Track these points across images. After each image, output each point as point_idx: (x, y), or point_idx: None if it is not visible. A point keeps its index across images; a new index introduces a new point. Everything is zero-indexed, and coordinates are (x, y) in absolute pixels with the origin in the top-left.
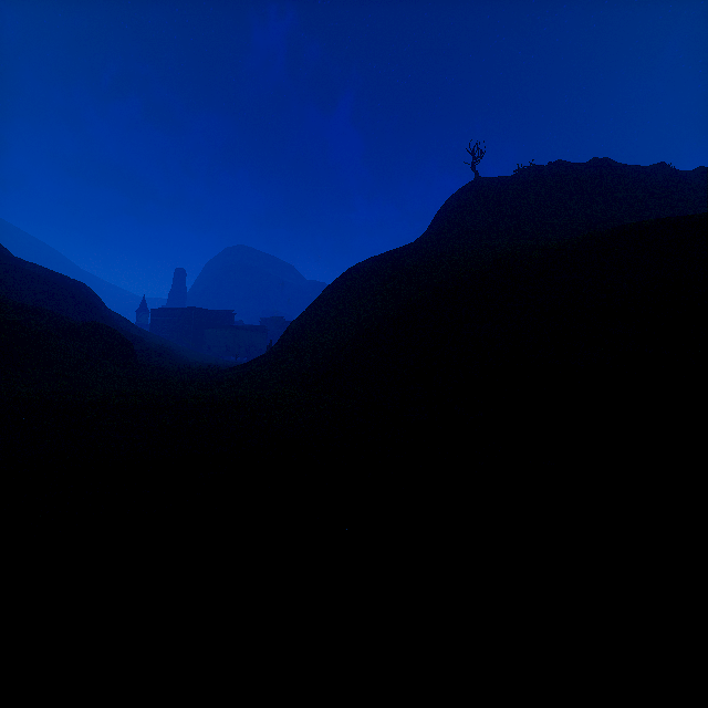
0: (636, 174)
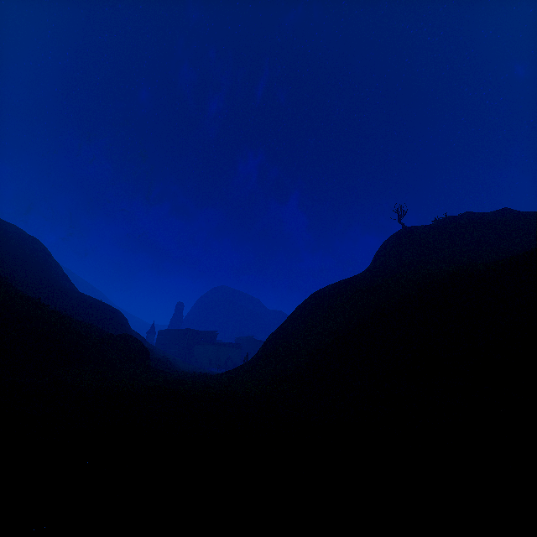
0: (536, 216)
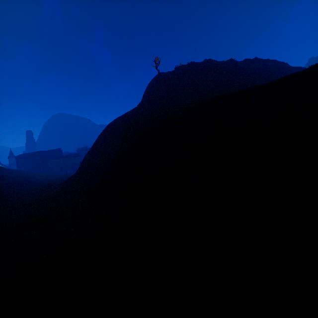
0: (222, 65)
